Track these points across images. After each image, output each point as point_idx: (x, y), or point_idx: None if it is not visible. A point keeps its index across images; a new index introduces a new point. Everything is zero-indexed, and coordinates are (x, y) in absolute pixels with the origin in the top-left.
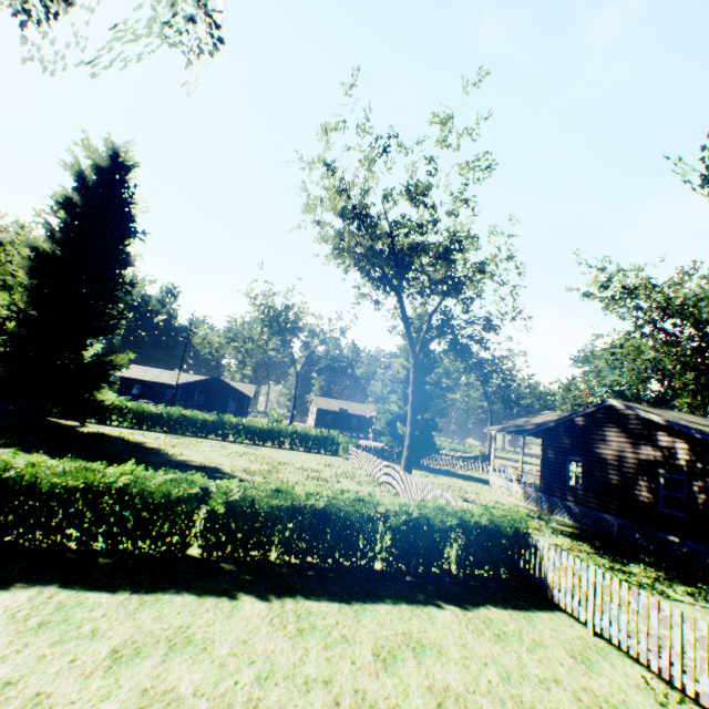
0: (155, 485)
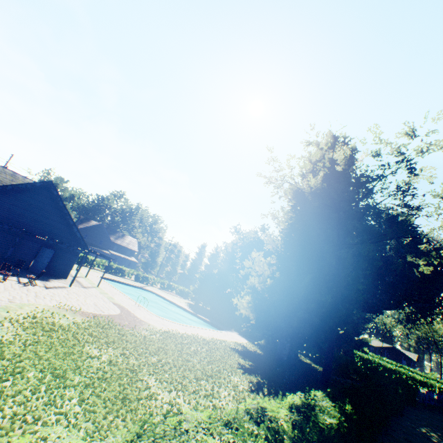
0: (397, 368)
